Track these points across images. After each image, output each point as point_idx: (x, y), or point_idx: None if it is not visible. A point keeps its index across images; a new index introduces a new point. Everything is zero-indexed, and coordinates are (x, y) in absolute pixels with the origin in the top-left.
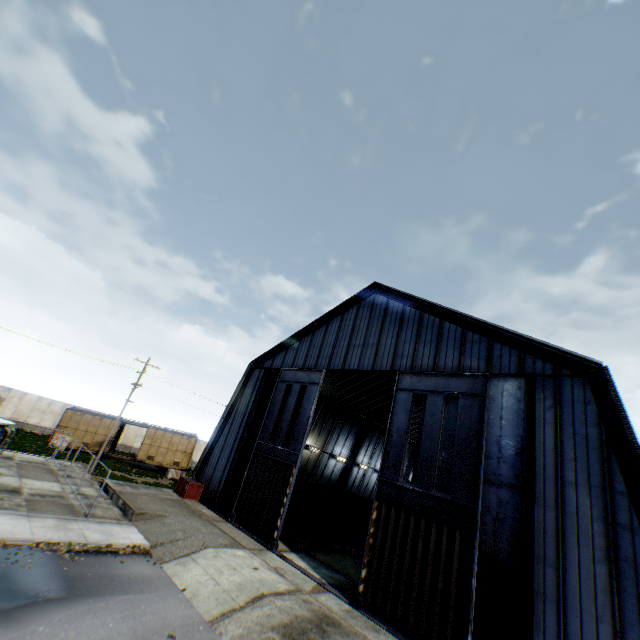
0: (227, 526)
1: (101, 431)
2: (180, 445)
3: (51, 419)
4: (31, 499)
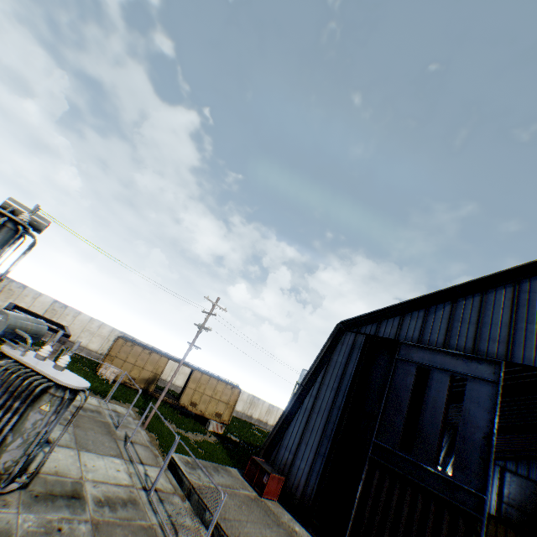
0: None
1: (148, 366)
2: (223, 394)
3: (98, 342)
4: (98, 521)
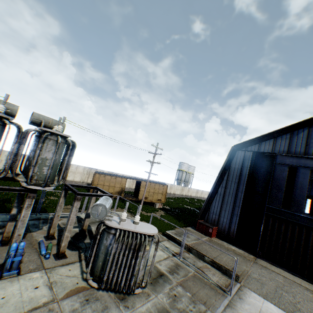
0: (268, 265)
1: (116, 185)
2: (159, 190)
3: (78, 176)
4: (180, 283)
